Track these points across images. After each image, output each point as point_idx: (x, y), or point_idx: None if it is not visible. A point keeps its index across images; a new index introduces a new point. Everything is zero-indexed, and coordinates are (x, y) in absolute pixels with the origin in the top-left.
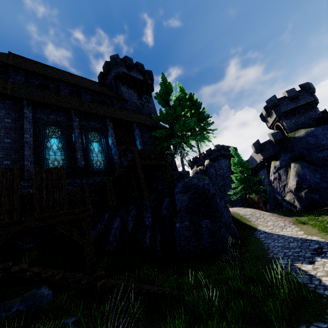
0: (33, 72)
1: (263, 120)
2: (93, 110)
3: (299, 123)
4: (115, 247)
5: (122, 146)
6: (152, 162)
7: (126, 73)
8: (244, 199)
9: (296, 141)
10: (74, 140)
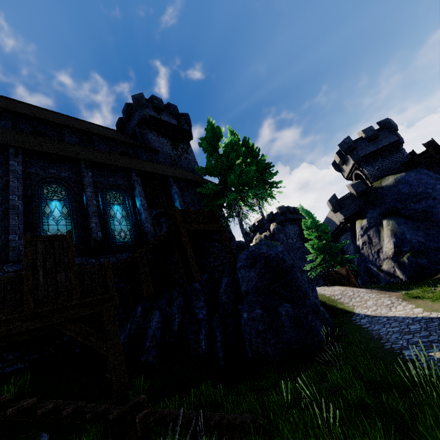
0: (24, 114)
1: (337, 169)
2: (111, 162)
3: (383, 169)
4: (155, 358)
5: (156, 209)
6: (201, 227)
7: (155, 116)
8: (326, 274)
9: (384, 191)
10: (85, 202)
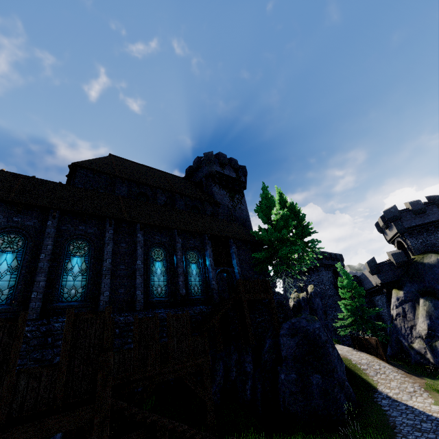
0: (136, 181)
1: (380, 230)
2: (192, 227)
3: (428, 243)
4: (218, 399)
5: (219, 267)
6: (256, 296)
7: (220, 171)
8: (356, 337)
9: (425, 268)
10: (175, 263)
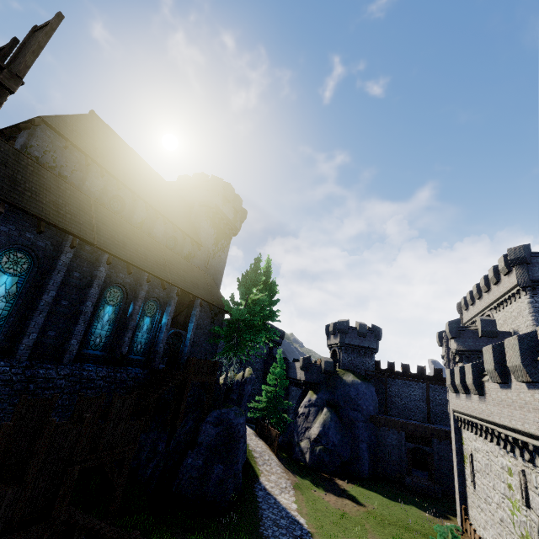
0: (119, 180)
1: (327, 333)
2: (166, 274)
3: (353, 363)
4: None
5: (174, 327)
6: (202, 379)
7: (219, 206)
8: (261, 422)
9: (341, 384)
10: (130, 312)
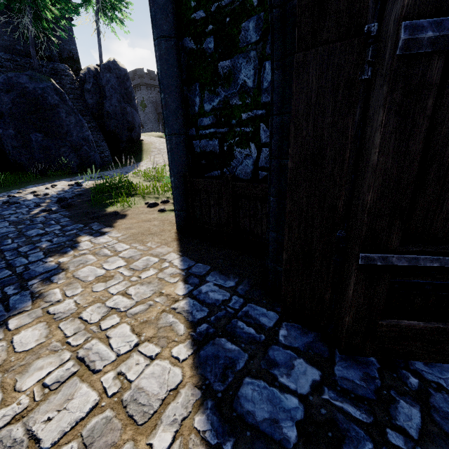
0: None
1: None
2: None
3: None
4: None
5: None
6: None
7: None
8: None
9: None
10: None
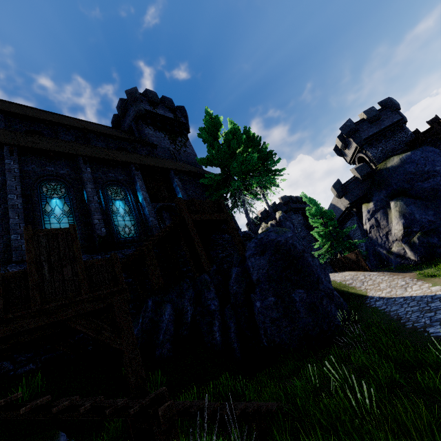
0: (17, 114)
1: (339, 154)
2: (110, 157)
3: (387, 150)
4: (170, 351)
5: (159, 203)
6: (207, 217)
7: (150, 110)
8: (335, 260)
9: (390, 172)
10: (86, 199)
